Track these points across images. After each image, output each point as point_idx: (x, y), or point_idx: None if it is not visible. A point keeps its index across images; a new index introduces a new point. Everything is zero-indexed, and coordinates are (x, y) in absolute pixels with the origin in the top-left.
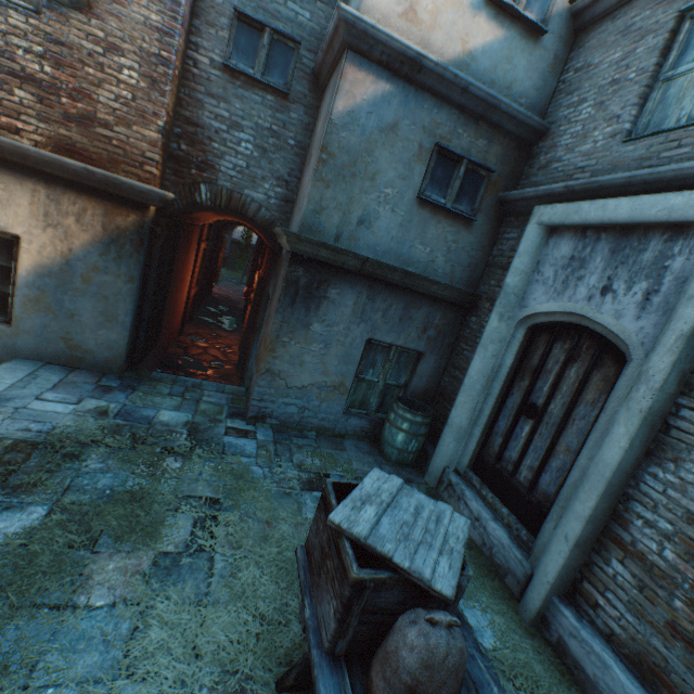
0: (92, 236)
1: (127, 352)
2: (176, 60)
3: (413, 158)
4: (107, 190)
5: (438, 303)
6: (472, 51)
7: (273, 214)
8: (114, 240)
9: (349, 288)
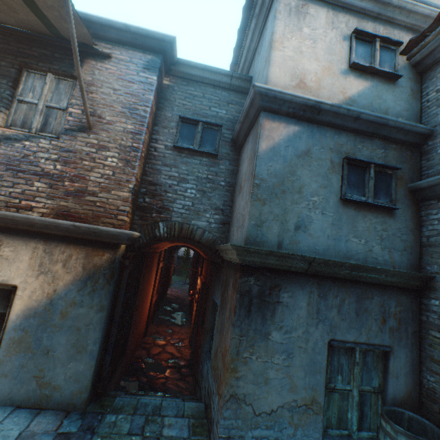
0: (74, 276)
1: (92, 382)
2: (142, 147)
3: (328, 171)
4: (89, 238)
5: (388, 289)
6: (350, 97)
7: (214, 234)
8: (90, 276)
9: (299, 289)
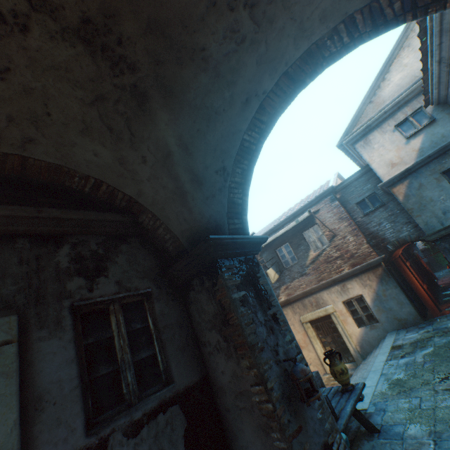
0: (375, 282)
1: (417, 313)
2: (355, 226)
3: (437, 183)
4: (368, 267)
5: None
6: (418, 148)
7: (415, 234)
8: (380, 279)
9: None
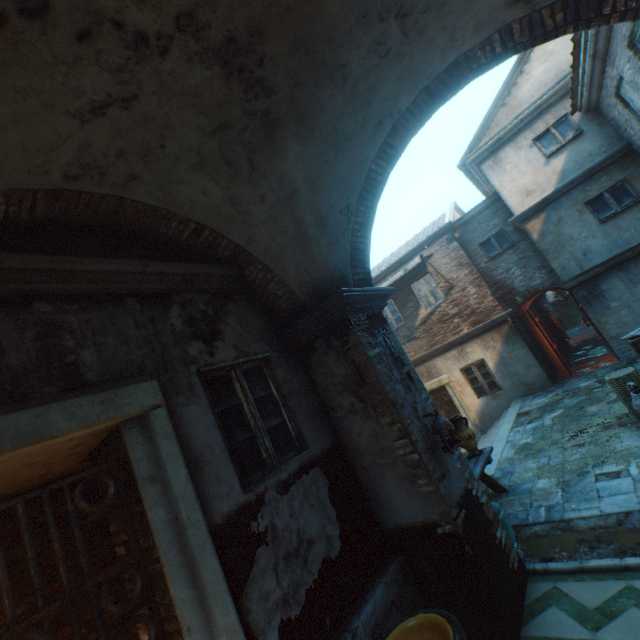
0: (500, 342)
1: (546, 376)
2: (478, 275)
3: (579, 217)
4: (492, 325)
5: None
6: (560, 171)
7: (549, 281)
8: (506, 338)
9: (609, 278)
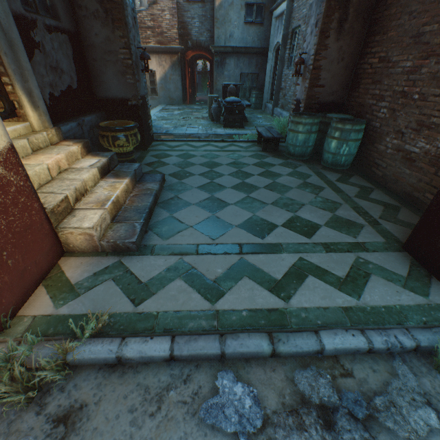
0: (169, 66)
1: (182, 99)
2: (176, 7)
3: (240, 10)
4: (169, 51)
5: (259, 55)
6: None
7: (209, 43)
8: (173, 65)
9: (231, 59)
